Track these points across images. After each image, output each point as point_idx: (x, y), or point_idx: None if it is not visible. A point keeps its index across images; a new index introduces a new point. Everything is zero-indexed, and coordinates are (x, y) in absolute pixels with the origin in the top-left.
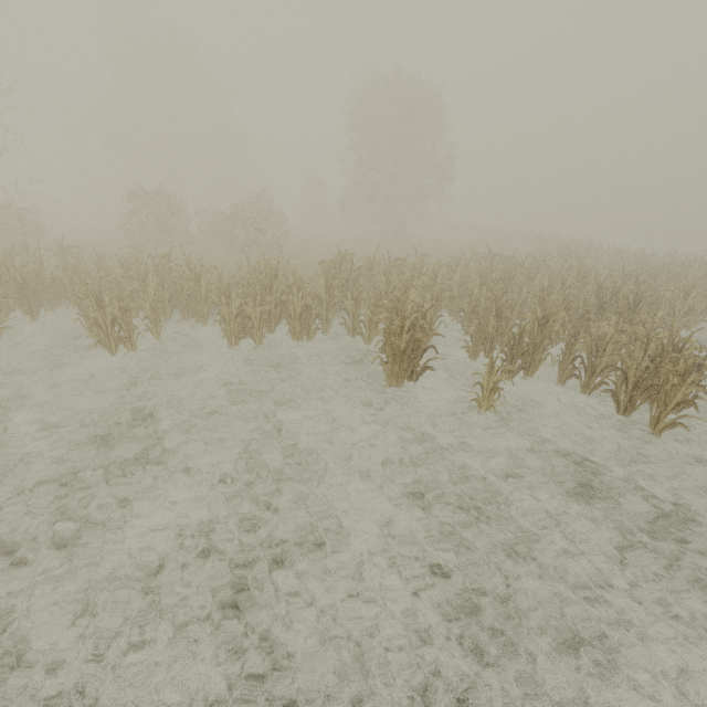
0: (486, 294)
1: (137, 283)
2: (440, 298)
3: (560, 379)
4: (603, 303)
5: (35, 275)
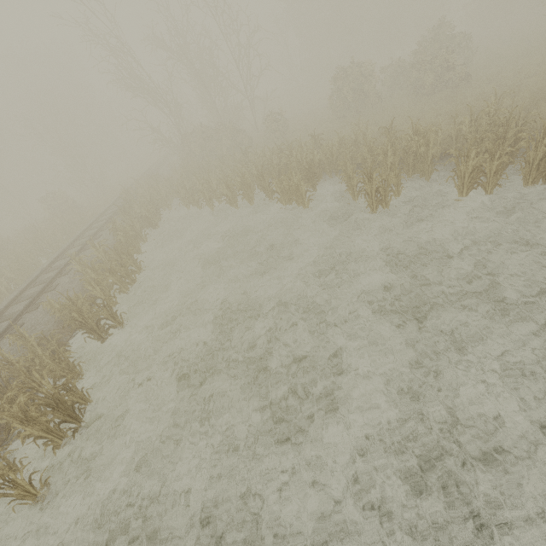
0: None
1: (381, 157)
2: None
3: None
4: None
5: (311, 162)
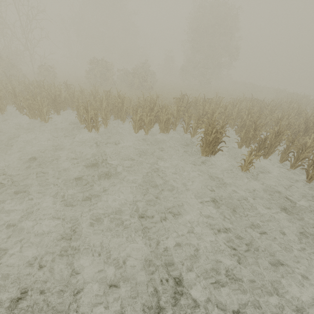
0: (250, 119)
1: (99, 103)
2: (226, 118)
3: (280, 161)
4: (308, 127)
5: (58, 96)
